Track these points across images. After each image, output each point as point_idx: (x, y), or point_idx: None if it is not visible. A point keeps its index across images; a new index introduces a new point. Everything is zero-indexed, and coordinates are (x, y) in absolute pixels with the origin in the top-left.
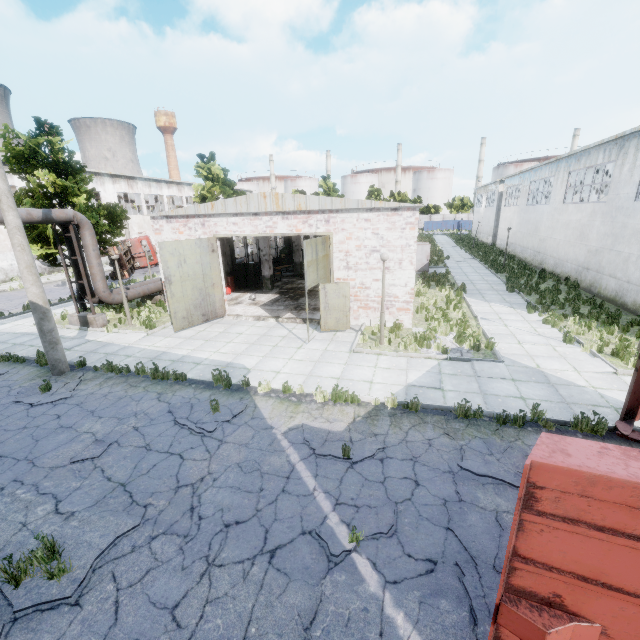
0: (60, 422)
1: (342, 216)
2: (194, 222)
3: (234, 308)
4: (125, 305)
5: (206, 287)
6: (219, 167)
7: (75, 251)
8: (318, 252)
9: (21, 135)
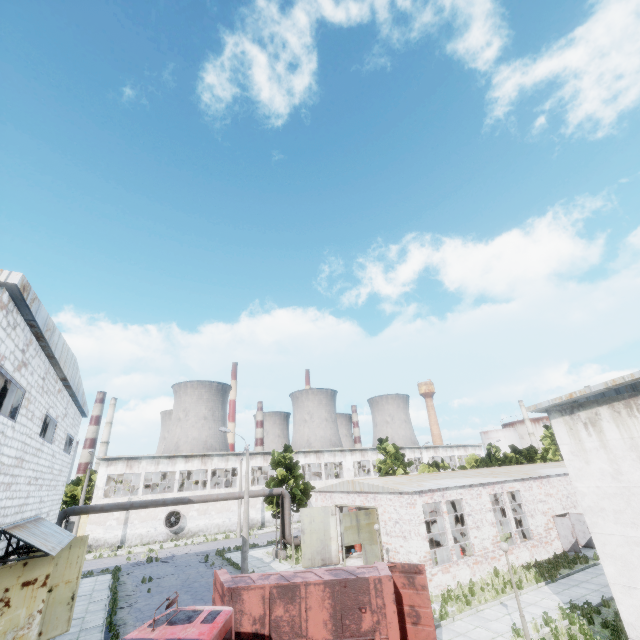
0: None
1: (380, 496)
2: (328, 495)
3: (351, 560)
4: (292, 546)
5: (326, 539)
6: (391, 445)
7: (280, 510)
8: (360, 520)
9: (277, 453)
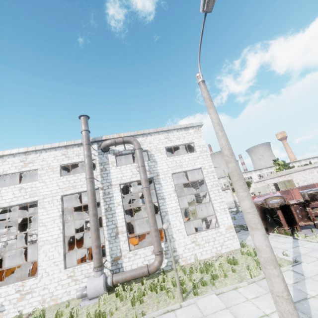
0: (237, 215)
1: (292, 174)
2: (262, 182)
3: None
4: None
5: None
6: (281, 161)
7: None
8: (286, 184)
9: None
